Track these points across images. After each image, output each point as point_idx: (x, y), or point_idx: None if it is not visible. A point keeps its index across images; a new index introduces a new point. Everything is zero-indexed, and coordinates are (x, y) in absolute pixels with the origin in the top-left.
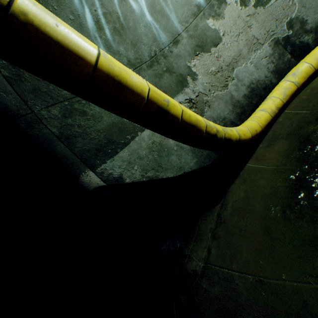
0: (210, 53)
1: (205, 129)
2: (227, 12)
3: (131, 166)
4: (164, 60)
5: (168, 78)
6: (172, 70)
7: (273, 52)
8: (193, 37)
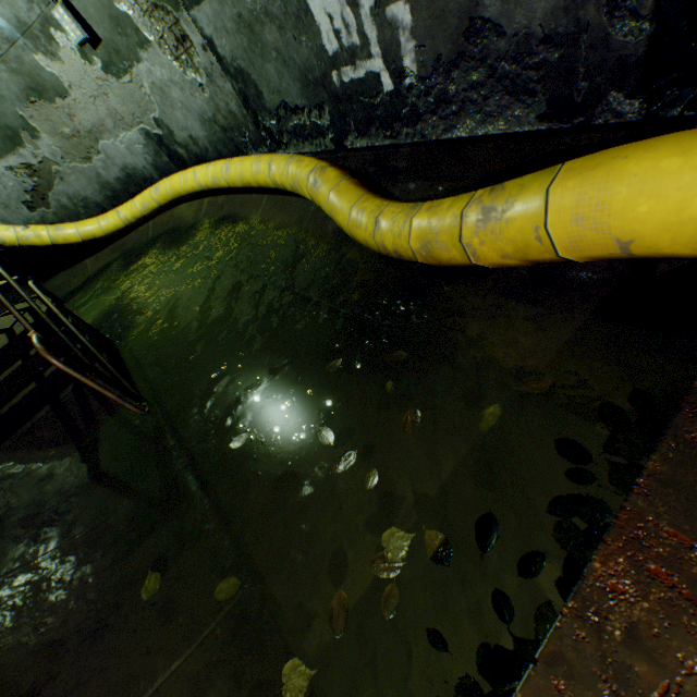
0: (58, 106)
1: None
2: (67, 57)
3: None
4: None
5: None
6: None
7: (148, 144)
8: (19, 73)
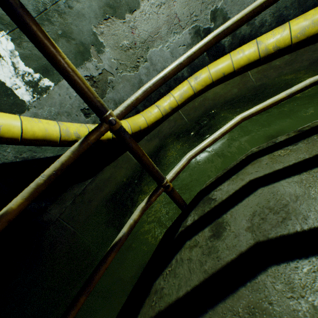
0: (125, 20)
1: (60, 139)
2: None
3: (4, 149)
4: (60, 19)
5: (64, 45)
6: (71, 36)
7: (192, 42)
8: None
